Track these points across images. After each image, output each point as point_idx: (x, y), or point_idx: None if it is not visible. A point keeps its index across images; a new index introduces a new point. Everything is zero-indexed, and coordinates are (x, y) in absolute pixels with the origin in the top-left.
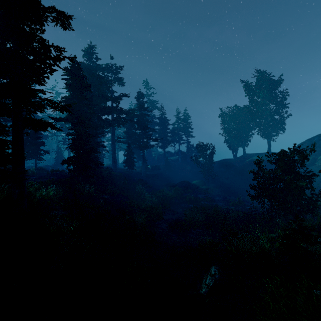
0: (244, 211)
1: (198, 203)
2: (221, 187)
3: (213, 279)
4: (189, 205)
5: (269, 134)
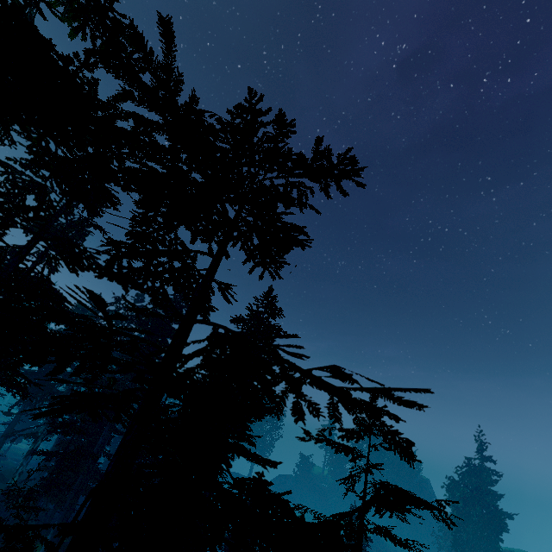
0: None
1: None
2: None
3: None
4: None
5: None
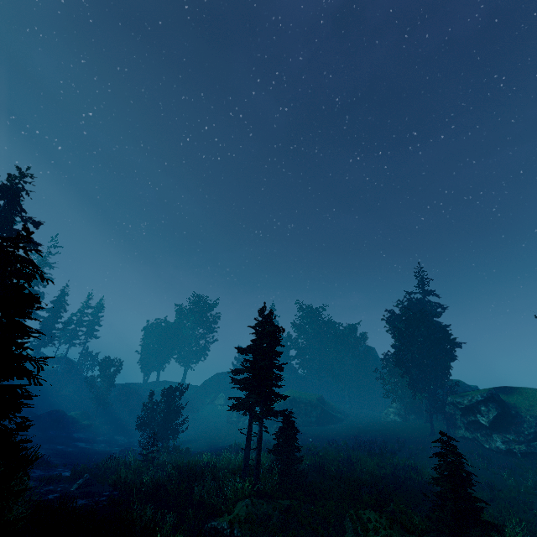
0: (127, 450)
1: (71, 445)
2: (111, 424)
3: (84, 479)
4: (57, 447)
5: (188, 361)
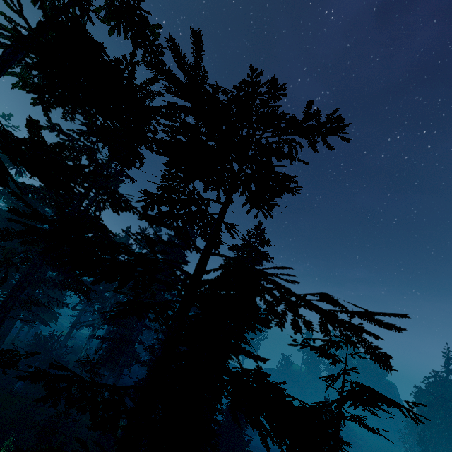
0: None
1: None
2: None
3: None
4: None
5: None
